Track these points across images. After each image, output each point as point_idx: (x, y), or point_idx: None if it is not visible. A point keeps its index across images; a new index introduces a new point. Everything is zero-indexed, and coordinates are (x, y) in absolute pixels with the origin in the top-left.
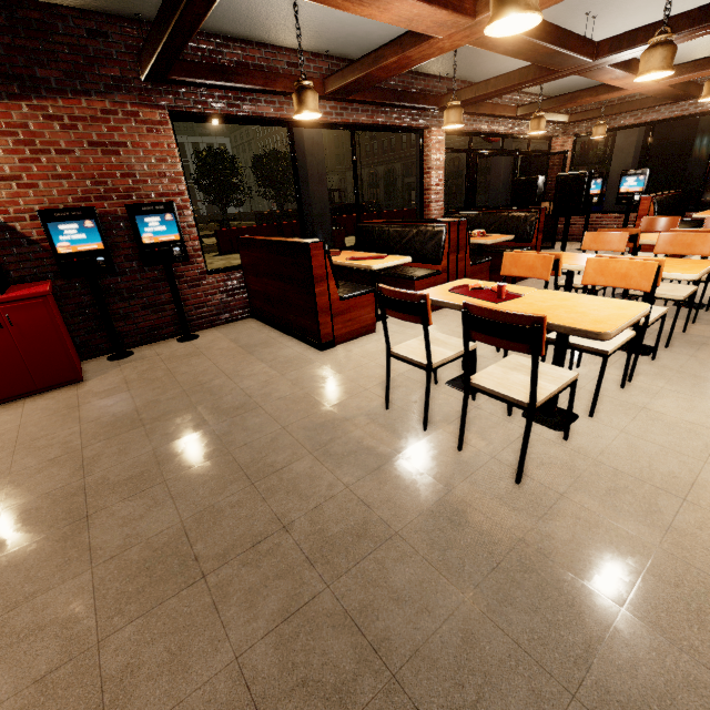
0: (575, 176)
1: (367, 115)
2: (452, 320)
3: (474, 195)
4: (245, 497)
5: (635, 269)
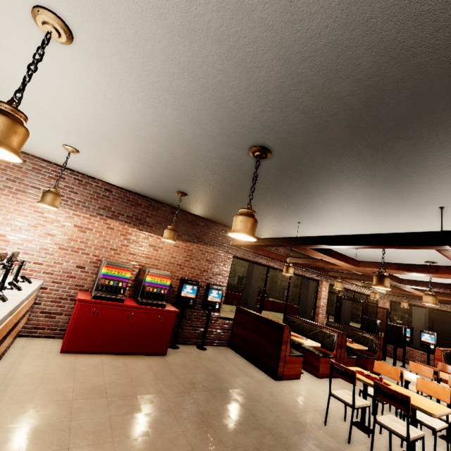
0: (397, 327)
1: (298, 271)
2: (339, 386)
3: (339, 316)
4: (277, 443)
5: (440, 390)
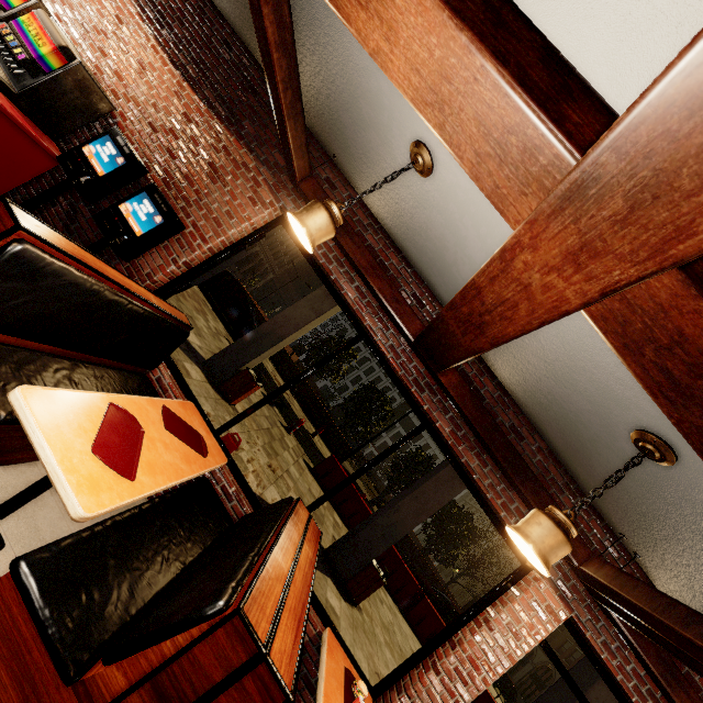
0: None
1: (454, 431)
2: None
3: None
4: None
5: None
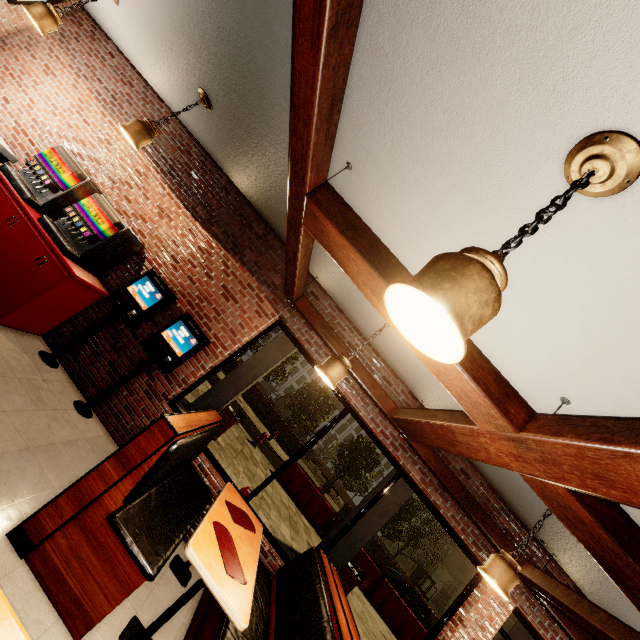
0: None
1: (422, 478)
2: None
3: None
4: None
5: None
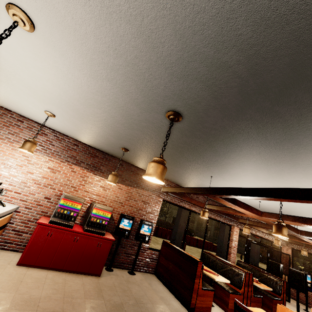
0: (298, 272)
1: (214, 216)
2: None
3: (248, 257)
4: None
5: None
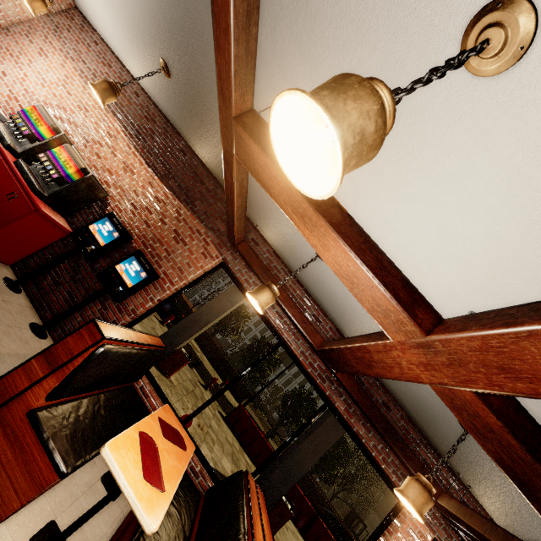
0: None
1: (347, 408)
2: None
3: None
4: None
5: None
